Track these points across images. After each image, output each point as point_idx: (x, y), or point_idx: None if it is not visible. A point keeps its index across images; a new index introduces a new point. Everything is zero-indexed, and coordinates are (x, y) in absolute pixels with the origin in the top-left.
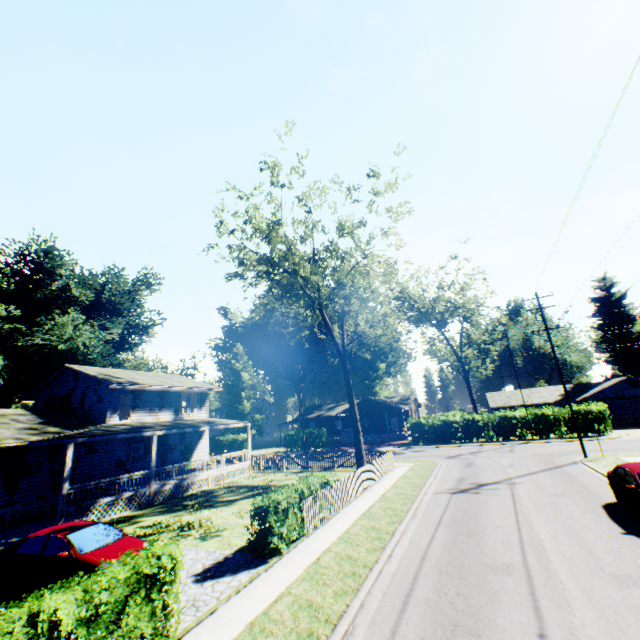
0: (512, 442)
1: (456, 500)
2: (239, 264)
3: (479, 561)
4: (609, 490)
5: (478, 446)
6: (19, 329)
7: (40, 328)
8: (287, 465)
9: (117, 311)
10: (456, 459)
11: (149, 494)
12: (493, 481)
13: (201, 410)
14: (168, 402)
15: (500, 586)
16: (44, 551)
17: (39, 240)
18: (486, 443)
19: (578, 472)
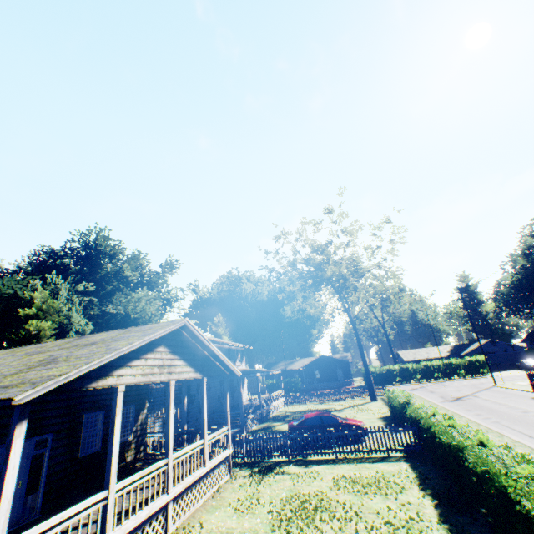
0: (436, 381)
1: (458, 403)
2: (291, 264)
3: (510, 415)
4: (527, 394)
5: (416, 384)
6: (91, 301)
7: (117, 301)
8: (308, 399)
9: (150, 288)
10: (418, 390)
11: (260, 414)
12: (462, 396)
13: (242, 362)
14: (231, 356)
15: (530, 418)
16: (323, 422)
17: (102, 232)
18: (420, 382)
19: (501, 390)
